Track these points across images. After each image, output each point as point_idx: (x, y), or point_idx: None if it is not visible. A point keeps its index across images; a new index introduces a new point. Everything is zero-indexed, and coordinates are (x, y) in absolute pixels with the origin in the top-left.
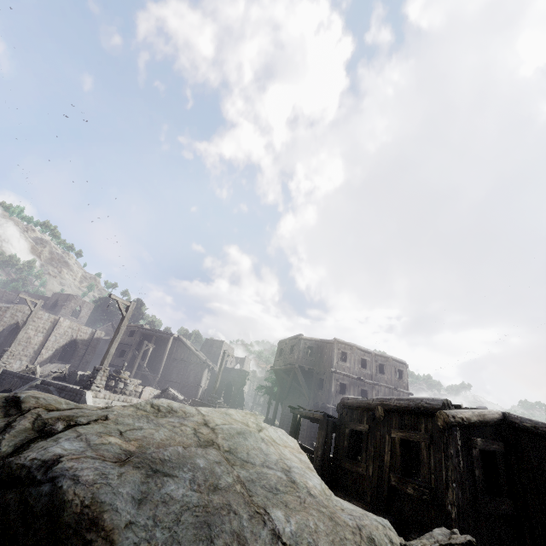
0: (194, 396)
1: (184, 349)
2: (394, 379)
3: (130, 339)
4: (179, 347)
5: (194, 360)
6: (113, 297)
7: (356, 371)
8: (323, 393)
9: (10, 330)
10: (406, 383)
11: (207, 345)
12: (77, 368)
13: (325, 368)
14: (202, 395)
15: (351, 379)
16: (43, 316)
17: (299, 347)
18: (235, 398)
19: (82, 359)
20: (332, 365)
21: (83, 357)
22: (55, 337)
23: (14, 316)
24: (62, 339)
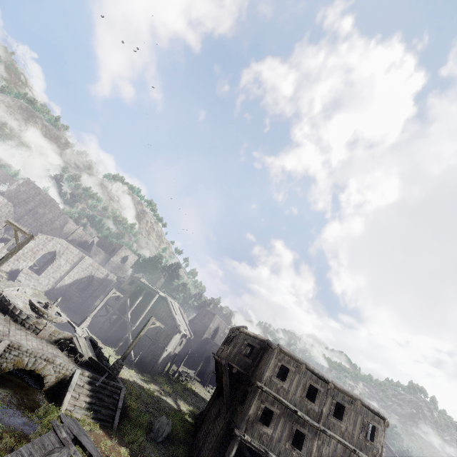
0: (157, 356)
1: (166, 309)
2: (358, 435)
3: (129, 287)
4: (163, 306)
5: (170, 322)
6: (8, 223)
7: (295, 399)
8: (240, 411)
9: (52, 256)
10: (379, 450)
11: (202, 313)
12: (87, 299)
13: (255, 379)
14: (169, 358)
15: (285, 408)
16: (74, 251)
17: (235, 340)
18: (208, 374)
19: (93, 293)
20: (261, 378)
21: (94, 292)
22: (78, 269)
23: (55, 246)
24: (83, 273)
